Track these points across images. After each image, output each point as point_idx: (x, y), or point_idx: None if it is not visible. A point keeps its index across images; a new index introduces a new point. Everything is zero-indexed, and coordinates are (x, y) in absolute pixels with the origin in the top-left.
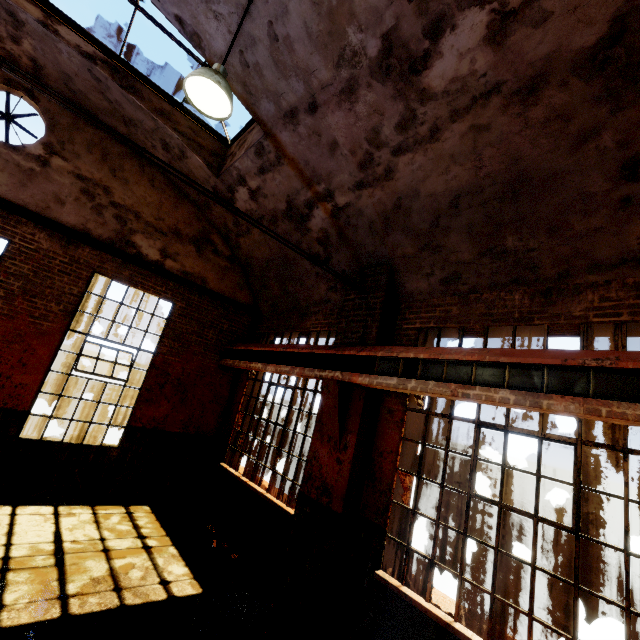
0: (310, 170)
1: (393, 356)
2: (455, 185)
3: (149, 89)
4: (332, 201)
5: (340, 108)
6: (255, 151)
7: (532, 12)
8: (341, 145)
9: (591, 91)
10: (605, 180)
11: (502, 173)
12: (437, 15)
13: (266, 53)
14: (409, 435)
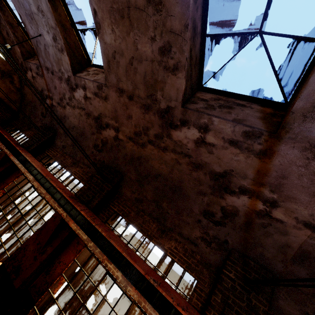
0: (49, 87)
1: (25, 156)
2: (75, 123)
3: (10, 13)
4: (52, 101)
5: (58, 80)
6: (36, 66)
7: (90, 100)
8: (57, 89)
9: (95, 125)
10: (92, 145)
11: (82, 128)
12: (77, 83)
13: (43, 49)
14: (18, 182)
